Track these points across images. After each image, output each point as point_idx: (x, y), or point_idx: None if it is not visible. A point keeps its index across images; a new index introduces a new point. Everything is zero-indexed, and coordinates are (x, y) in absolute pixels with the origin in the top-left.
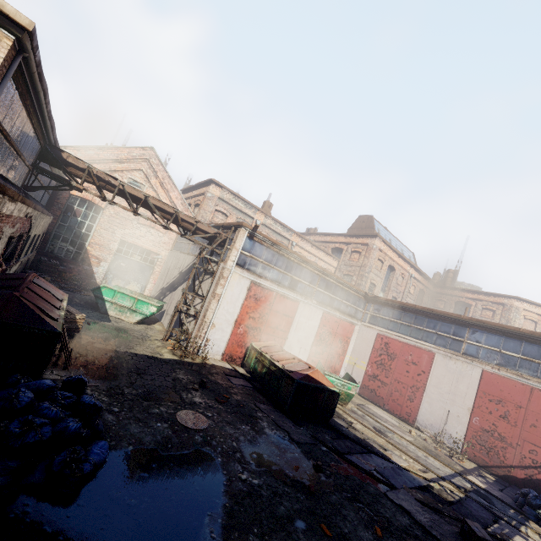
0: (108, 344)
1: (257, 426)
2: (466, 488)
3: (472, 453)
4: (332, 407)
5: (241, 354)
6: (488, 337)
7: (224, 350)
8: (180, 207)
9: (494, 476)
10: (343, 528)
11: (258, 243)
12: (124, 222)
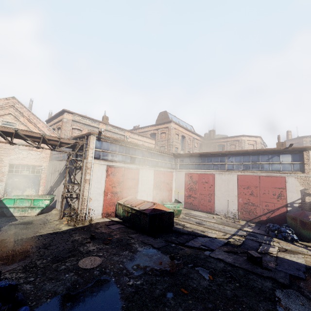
0: (18, 236)
1: (132, 249)
2: (244, 235)
3: (243, 216)
4: (172, 220)
5: (113, 210)
6: (235, 158)
7: (102, 211)
8: (47, 132)
9: (254, 223)
10: (193, 285)
11: (104, 142)
12: (8, 152)
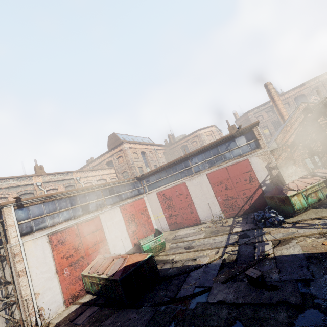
0: None
1: None
2: (236, 240)
3: (228, 214)
4: (154, 267)
5: (80, 286)
6: (198, 158)
7: (63, 299)
8: None
9: (241, 216)
10: None
11: (32, 206)
12: None
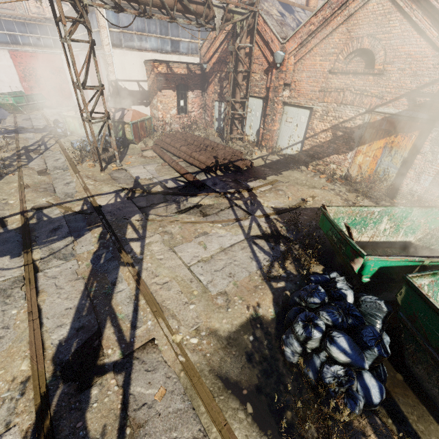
0: None
1: None
2: (26, 127)
3: None
4: None
5: None
6: (80, 25)
7: None
8: None
9: None
10: None
11: None
12: None
